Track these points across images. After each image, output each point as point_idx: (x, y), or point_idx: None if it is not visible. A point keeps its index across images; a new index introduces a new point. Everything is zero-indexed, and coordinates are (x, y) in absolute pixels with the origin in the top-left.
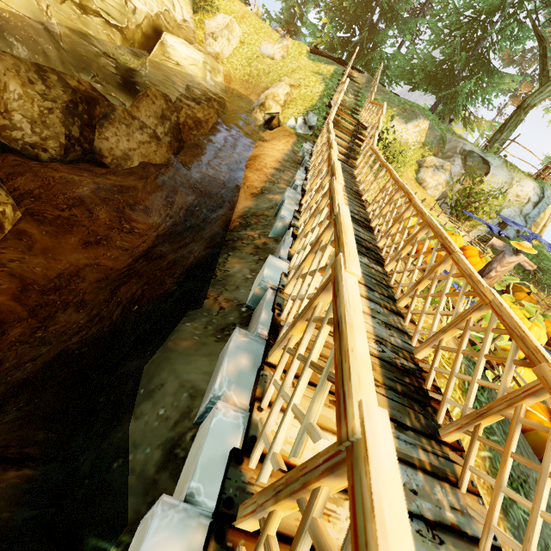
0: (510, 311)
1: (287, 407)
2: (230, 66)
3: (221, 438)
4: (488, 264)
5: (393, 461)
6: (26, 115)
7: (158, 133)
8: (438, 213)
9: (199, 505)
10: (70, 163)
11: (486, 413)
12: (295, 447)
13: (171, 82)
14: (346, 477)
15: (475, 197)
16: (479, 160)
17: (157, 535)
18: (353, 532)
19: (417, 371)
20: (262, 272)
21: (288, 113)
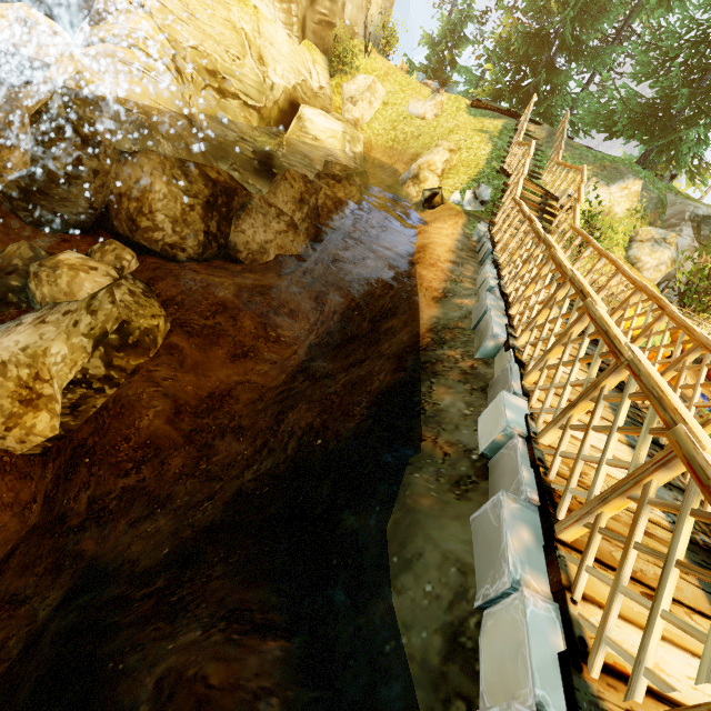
0: None
1: (653, 613)
2: (370, 132)
3: (543, 635)
4: None
5: None
6: (168, 215)
7: (296, 219)
8: None
9: None
10: (204, 261)
11: None
12: (707, 670)
13: (309, 160)
14: None
15: None
16: None
17: None
18: None
19: None
20: (498, 413)
21: (448, 184)
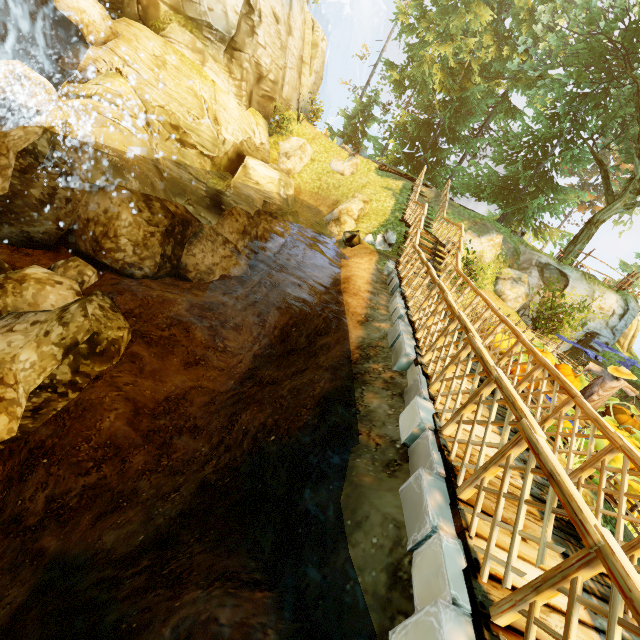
0: (639, 455)
1: (514, 533)
2: (300, 180)
3: (453, 559)
4: (588, 388)
5: (624, 555)
6: (131, 239)
7: (239, 247)
8: (524, 329)
9: (462, 607)
10: (158, 278)
11: (637, 545)
12: (540, 557)
13: (251, 199)
14: (595, 568)
15: (558, 310)
16: (556, 272)
17: (447, 624)
18: (618, 588)
19: (562, 507)
20: (414, 412)
21: (363, 227)
